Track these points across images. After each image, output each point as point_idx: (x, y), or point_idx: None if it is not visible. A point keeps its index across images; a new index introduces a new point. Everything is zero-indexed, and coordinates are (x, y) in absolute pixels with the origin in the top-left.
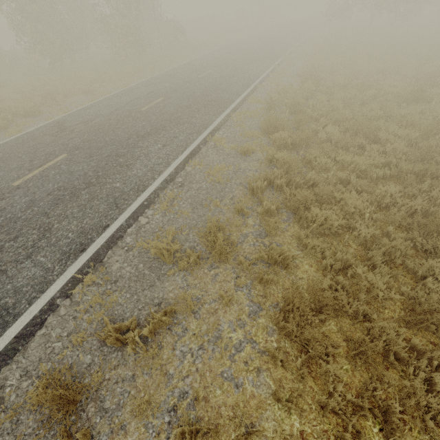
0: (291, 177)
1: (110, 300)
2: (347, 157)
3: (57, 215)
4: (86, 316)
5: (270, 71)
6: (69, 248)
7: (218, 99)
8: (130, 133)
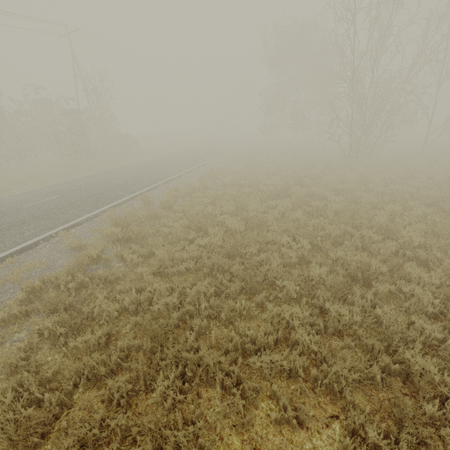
0: (76, 274)
1: None
2: (155, 252)
3: None
4: None
5: (185, 172)
6: None
7: (110, 196)
8: None
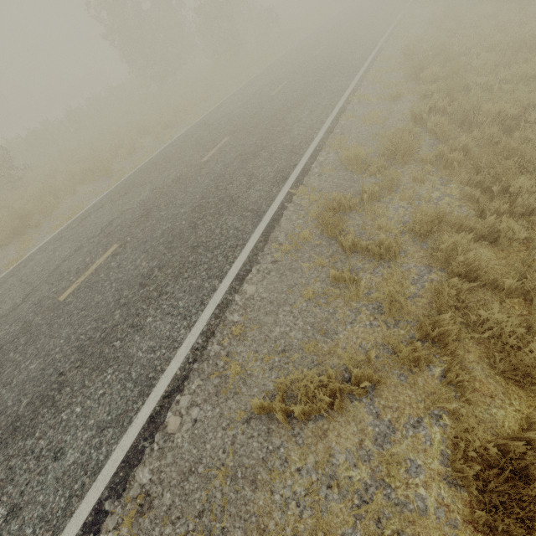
0: (452, 98)
1: (324, 196)
2: (511, 70)
3: (252, 167)
4: (310, 208)
5: (392, 29)
6: (275, 180)
7: (345, 67)
8: (274, 111)
